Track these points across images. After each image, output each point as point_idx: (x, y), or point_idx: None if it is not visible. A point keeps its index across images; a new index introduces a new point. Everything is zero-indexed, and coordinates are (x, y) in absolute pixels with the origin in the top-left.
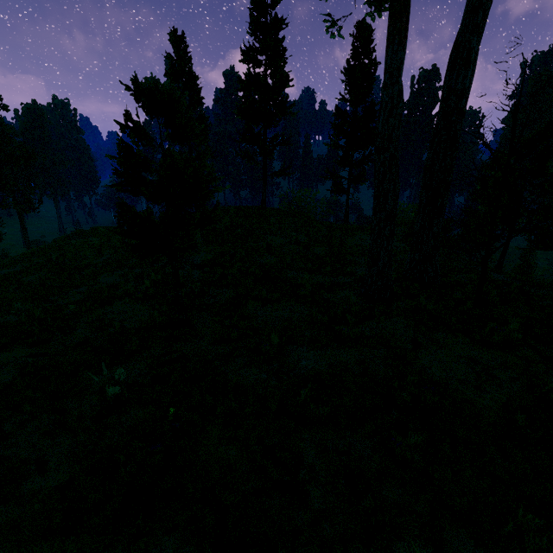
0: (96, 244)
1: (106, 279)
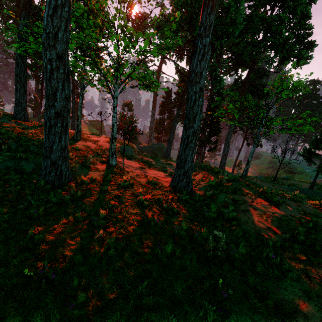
0: None
1: None
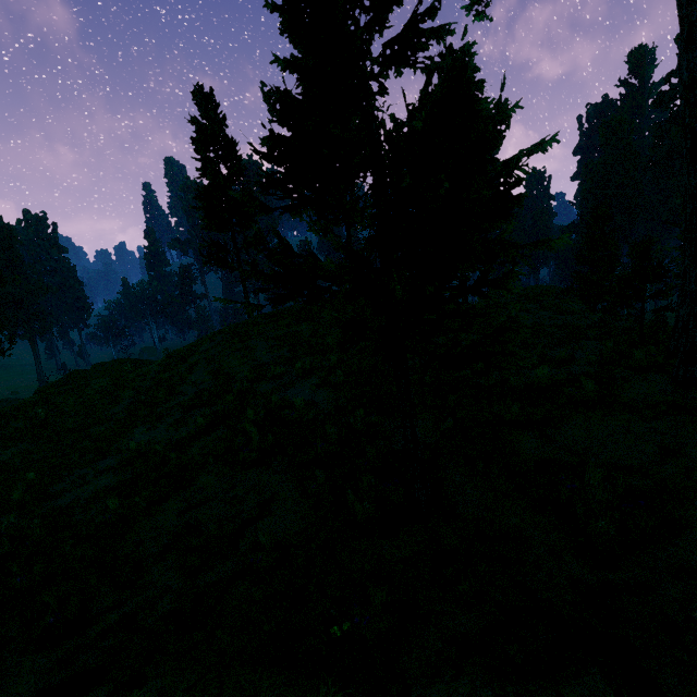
0: (105, 386)
1: (148, 435)
